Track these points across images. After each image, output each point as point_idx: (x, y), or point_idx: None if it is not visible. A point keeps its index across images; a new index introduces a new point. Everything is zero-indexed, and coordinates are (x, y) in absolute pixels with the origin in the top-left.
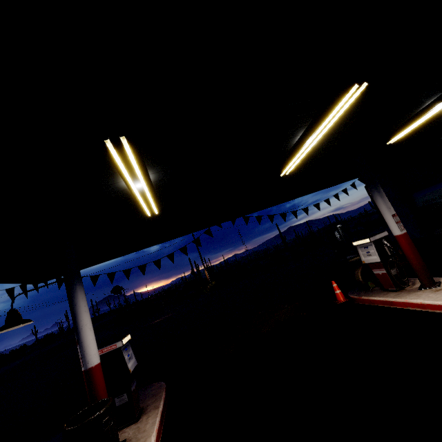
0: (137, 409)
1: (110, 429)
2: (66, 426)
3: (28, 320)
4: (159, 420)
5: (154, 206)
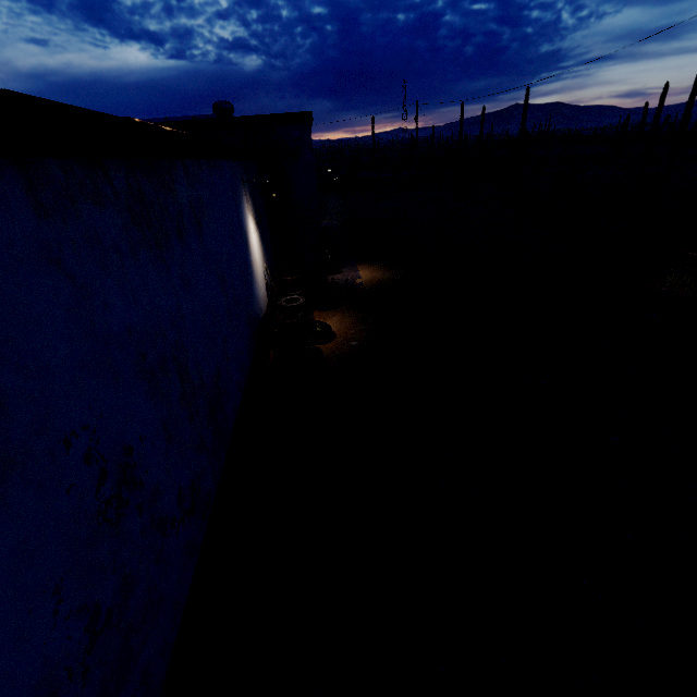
0: None
1: None
2: None
3: None
4: None
5: None
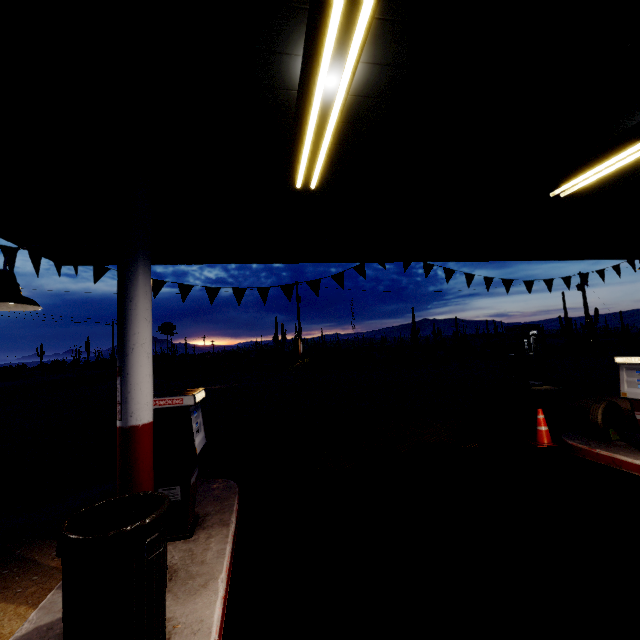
0: (191, 517)
1: (156, 559)
2: (68, 526)
3: (32, 302)
4: (231, 551)
5: (320, 164)
